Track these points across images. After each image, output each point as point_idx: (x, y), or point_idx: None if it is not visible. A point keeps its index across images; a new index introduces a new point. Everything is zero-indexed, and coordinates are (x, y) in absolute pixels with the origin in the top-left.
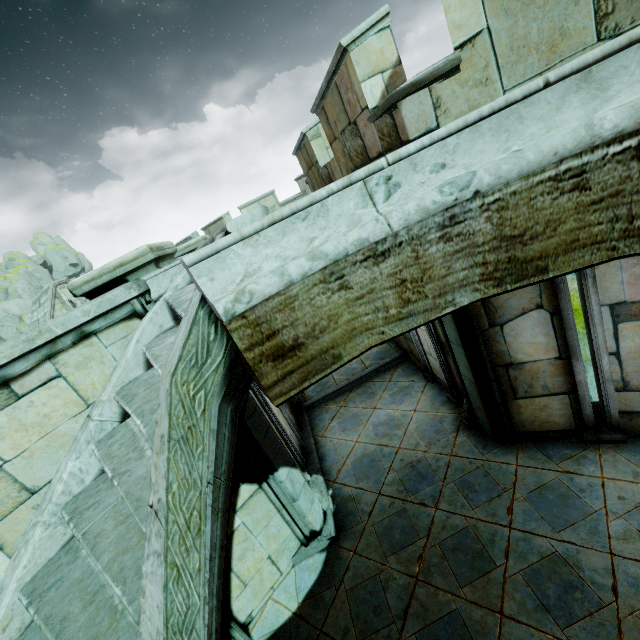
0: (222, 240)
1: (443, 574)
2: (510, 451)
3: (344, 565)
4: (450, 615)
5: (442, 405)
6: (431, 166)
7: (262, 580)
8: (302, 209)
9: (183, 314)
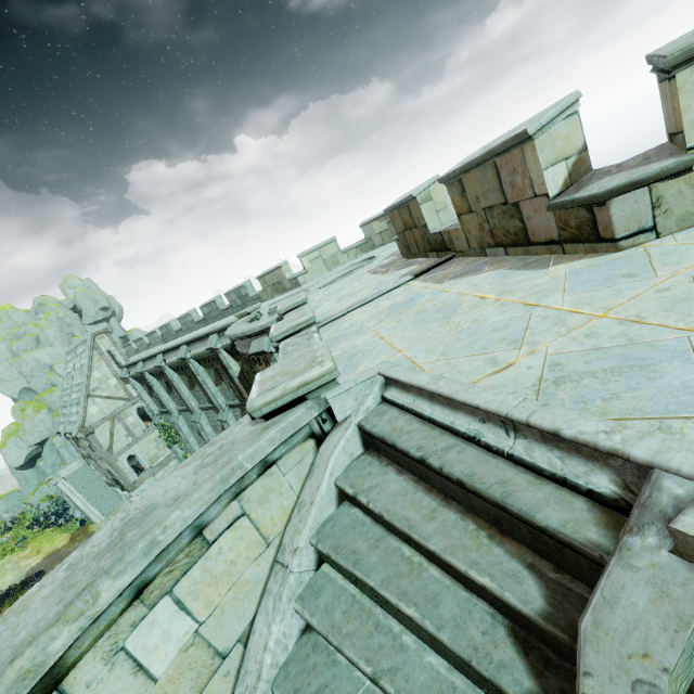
0: None
1: None
2: None
3: None
4: None
5: None
6: None
7: None
8: None
9: (592, 550)
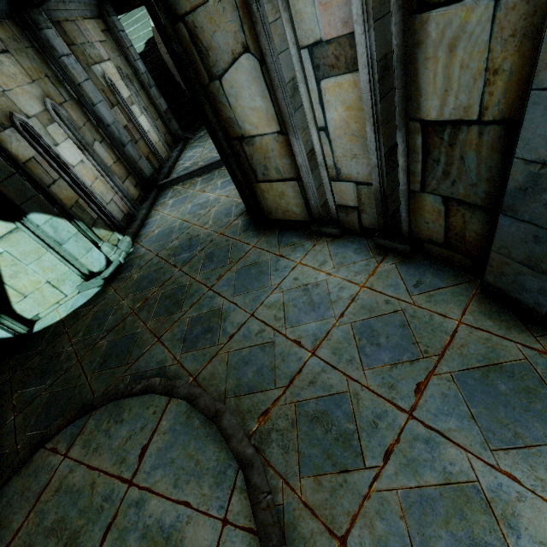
0: None
1: (149, 311)
2: (259, 235)
3: (104, 297)
4: (133, 334)
5: None
6: None
7: (44, 296)
8: None
9: None
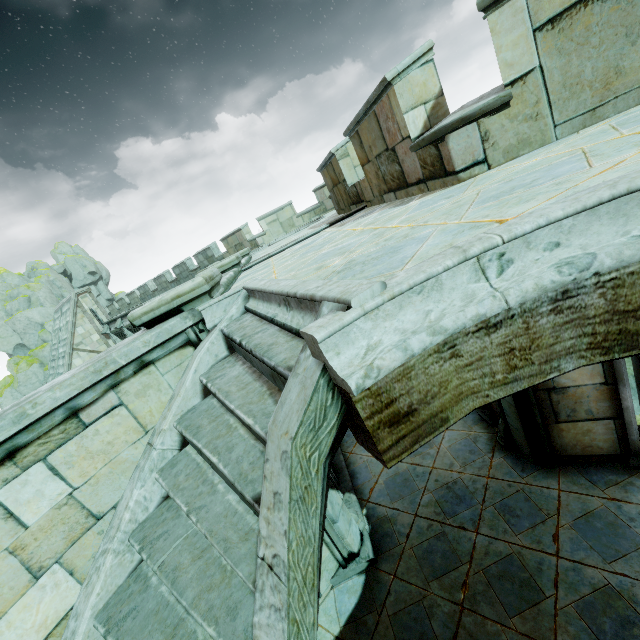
0: (348, 317)
1: (490, 603)
2: (551, 475)
3: (385, 589)
4: None
5: (474, 424)
6: (544, 244)
7: None
8: (419, 284)
9: (286, 371)
